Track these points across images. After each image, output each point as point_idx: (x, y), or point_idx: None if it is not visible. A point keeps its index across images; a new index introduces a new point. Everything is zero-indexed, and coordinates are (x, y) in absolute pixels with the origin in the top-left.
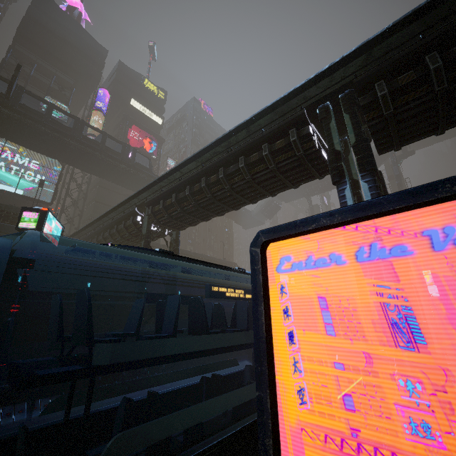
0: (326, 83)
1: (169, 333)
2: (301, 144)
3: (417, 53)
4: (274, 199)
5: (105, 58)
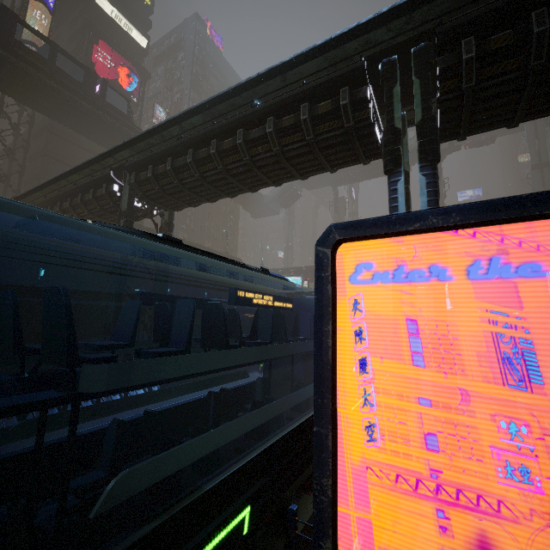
0: (401, 24)
1: (180, 348)
2: (352, 112)
3: (523, 4)
4: (294, 184)
5: None
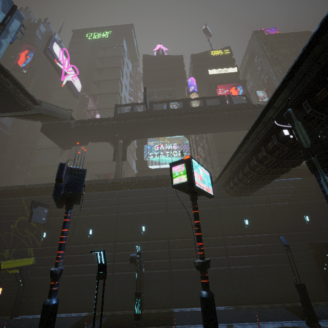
0: None
1: None
2: None
3: None
4: None
5: (182, 61)
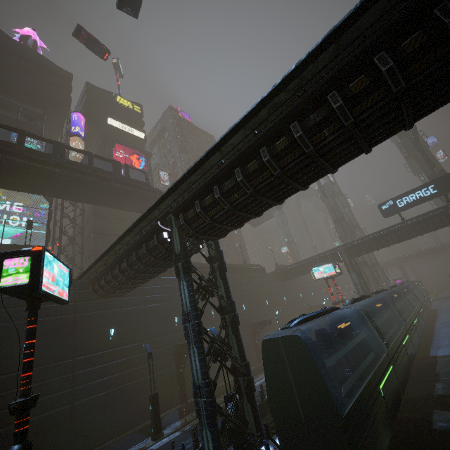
0: None
1: None
2: None
3: None
4: None
5: (70, 81)
